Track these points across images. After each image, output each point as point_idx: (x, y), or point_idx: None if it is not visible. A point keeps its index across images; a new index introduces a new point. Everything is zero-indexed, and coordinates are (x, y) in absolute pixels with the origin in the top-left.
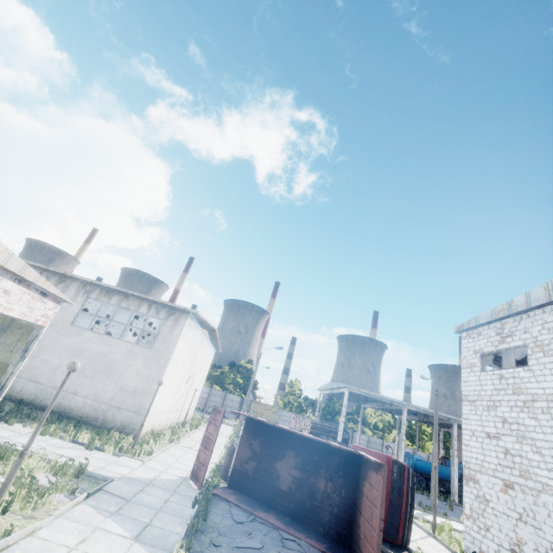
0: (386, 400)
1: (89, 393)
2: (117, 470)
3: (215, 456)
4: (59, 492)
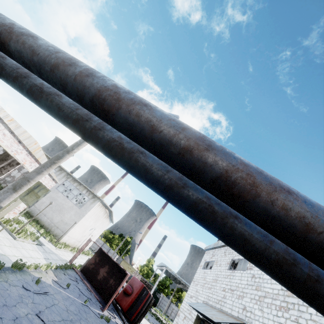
0: (183, 282)
1: (50, 217)
2: (47, 245)
3: None
4: (30, 239)
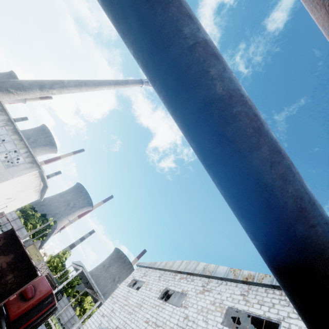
0: (95, 289)
1: None
2: None
3: None
4: None
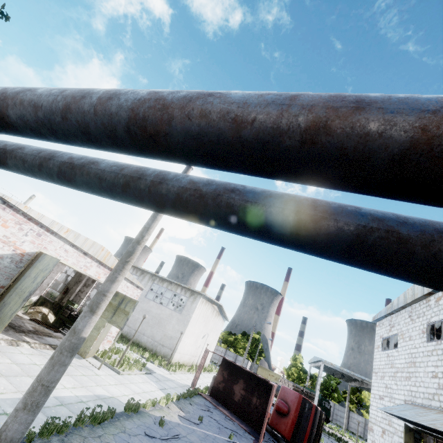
0: (357, 377)
1: (150, 335)
2: (158, 371)
3: None
4: (136, 369)
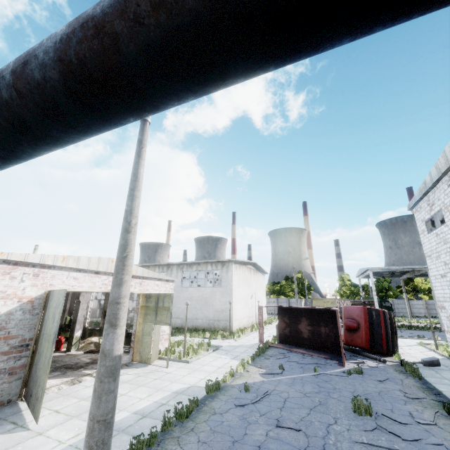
0: (408, 269)
1: (202, 317)
2: (224, 344)
3: None
4: (203, 351)
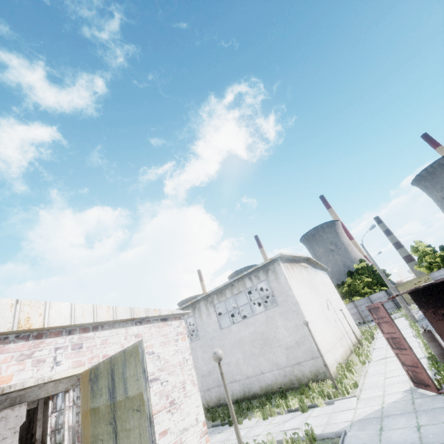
0: None
1: (270, 366)
2: (341, 418)
3: (416, 351)
4: None
